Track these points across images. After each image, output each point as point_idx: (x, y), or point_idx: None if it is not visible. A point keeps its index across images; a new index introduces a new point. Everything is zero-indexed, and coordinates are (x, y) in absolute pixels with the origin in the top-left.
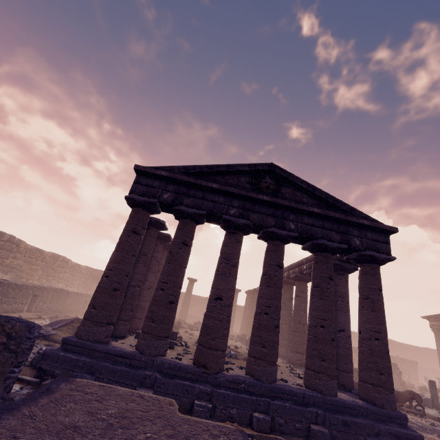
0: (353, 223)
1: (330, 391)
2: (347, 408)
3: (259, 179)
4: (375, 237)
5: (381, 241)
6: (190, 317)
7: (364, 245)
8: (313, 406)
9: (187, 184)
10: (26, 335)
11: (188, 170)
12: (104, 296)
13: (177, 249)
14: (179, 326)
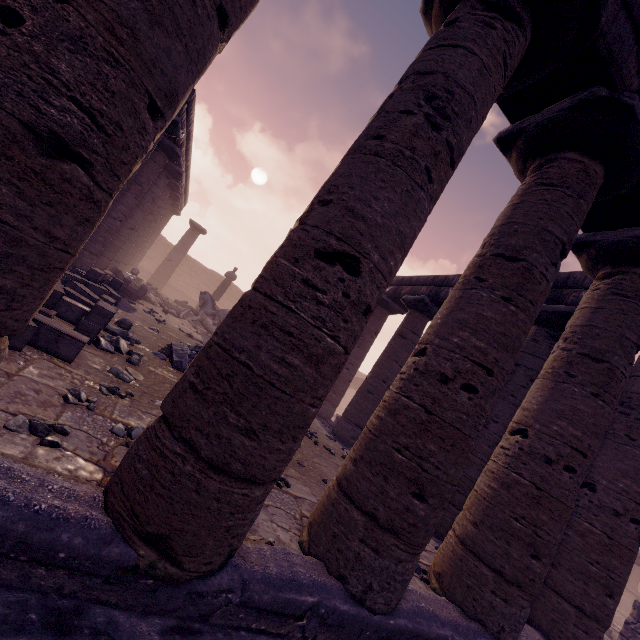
0: None
1: (518, 634)
2: None
3: None
4: None
5: None
6: (172, 289)
7: None
8: None
9: None
10: None
11: None
12: None
13: None
14: (140, 296)
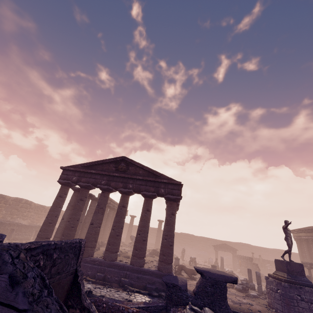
0: (160, 182)
1: (137, 264)
2: (143, 271)
3: (118, 164)
4: (172, 187)
5: (176, 189)
6: None
7: (166, 192)
8: (127, 271)
9: (83, 172)
10: (0, 238)
11: (84, 165)
12: (45, 226)
13: (77, 202)
14: None
